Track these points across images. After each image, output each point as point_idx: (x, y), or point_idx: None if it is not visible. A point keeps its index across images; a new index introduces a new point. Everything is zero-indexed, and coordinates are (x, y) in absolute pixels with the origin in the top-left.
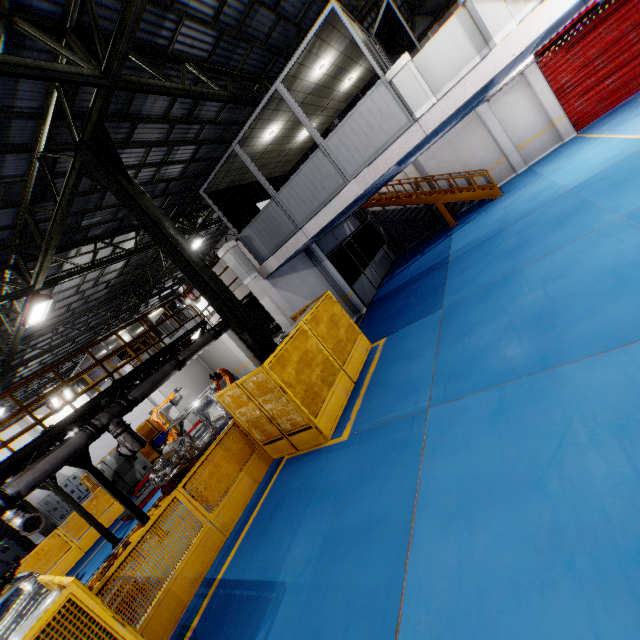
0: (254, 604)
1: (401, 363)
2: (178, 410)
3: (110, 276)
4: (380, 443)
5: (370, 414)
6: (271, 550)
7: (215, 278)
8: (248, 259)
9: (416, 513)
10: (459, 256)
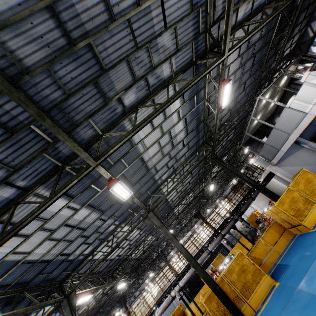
0: (284, 268)
1: None
2: (262, 210)
3: None
4: None
5: None
6: (289, 258)
7: (252, 180)
8: (265, 160)
9: None
10: None
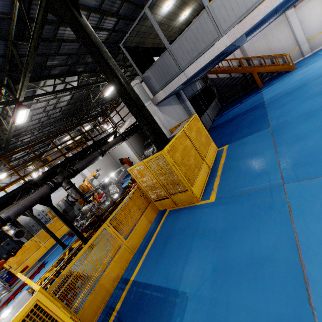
0: (162, 304)
1: (246, 158)
2: (97, 181)
3: (62, 104)
4: (245, 205)
5: (229, 187)
6: (169, 267)
7: (133, 91)
8: (146, 92)
9: (303, 258)
10: (273, 100)
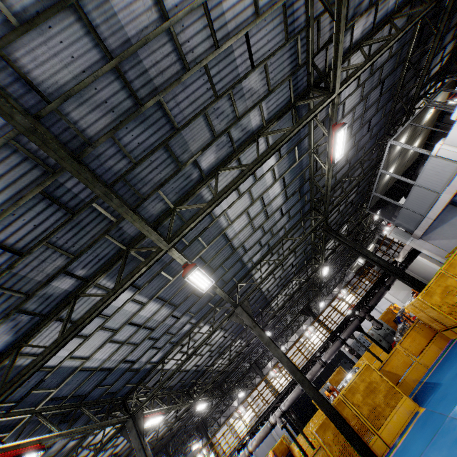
0: (432, 388)
1: None
2: (403, 303)
3: None
4: None
5: None
6: (440, 374)
7: (383, 261)
8: (403, 232)
9: None
10: None
